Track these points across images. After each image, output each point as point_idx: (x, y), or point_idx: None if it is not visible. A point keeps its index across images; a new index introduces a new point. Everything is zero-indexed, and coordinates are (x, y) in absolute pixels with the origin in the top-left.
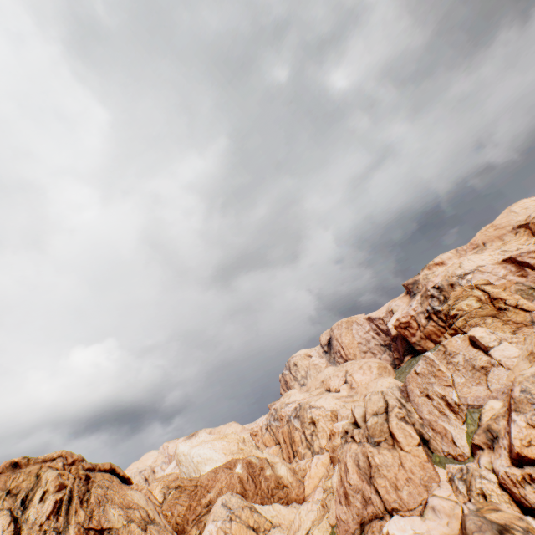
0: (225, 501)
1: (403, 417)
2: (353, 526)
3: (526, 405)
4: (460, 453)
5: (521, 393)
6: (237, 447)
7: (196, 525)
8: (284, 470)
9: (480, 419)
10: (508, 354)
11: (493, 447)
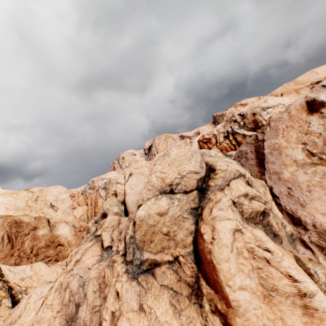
0: None
1: (262, 214)
2: None
3: None
4: None
5: None
6: (25, 204)
7: None
8: (66, 230)
9: None
10: None
11: None
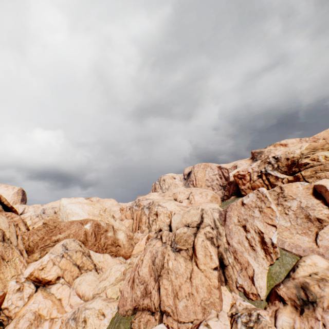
0: (66, 243)
1: (211, 238)
2: (128, 306)
3: None
4: (254, 293)
5: None
6: (99, 213)
7: (40, 251)
8: (123, 236)
9: (295, 270)
10: None
11: (303, 311)
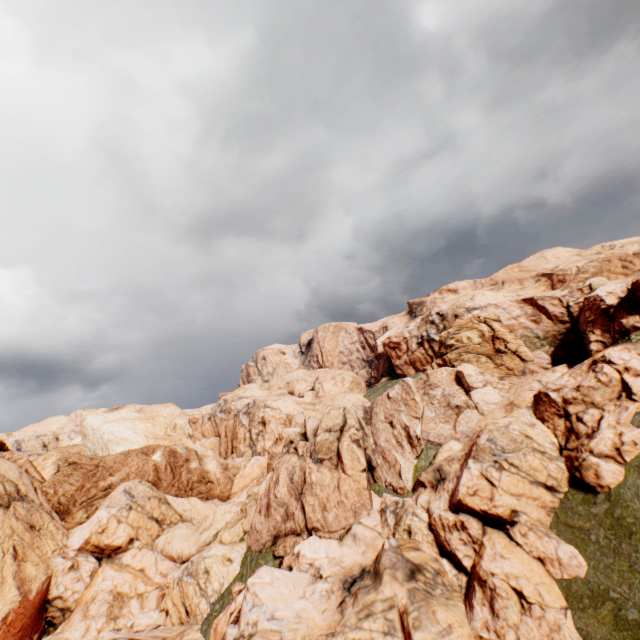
0: (129, 488)
1: (357, 440)
2: (266, 537)
3: (487, 455)
4: (402, 486)
5: (487, 442)
6: (165, 433)
7: (84, 508)
8: (214, 465)
9: (435, 457)
10: (488, 399)
11: (437, 488)
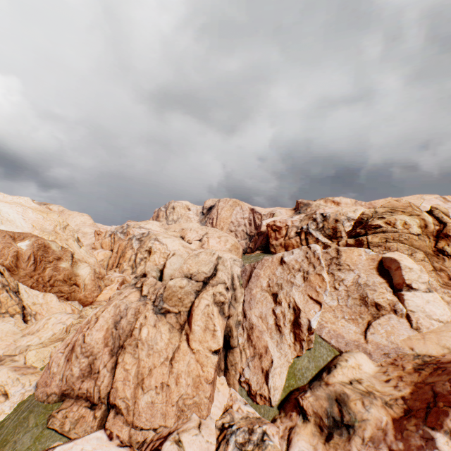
0: None
1: (222, 303)
2: (54, 387)
3: None
4: (264, 395)
5: None
6: (53, 229)
7: None
8: (87, 272)
9: (331, 372)
10: (432, 312)
11: (331, 437)
